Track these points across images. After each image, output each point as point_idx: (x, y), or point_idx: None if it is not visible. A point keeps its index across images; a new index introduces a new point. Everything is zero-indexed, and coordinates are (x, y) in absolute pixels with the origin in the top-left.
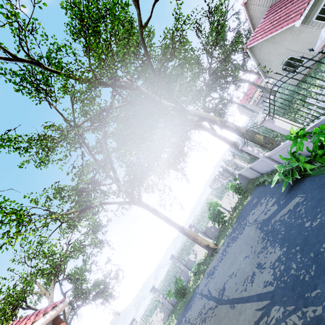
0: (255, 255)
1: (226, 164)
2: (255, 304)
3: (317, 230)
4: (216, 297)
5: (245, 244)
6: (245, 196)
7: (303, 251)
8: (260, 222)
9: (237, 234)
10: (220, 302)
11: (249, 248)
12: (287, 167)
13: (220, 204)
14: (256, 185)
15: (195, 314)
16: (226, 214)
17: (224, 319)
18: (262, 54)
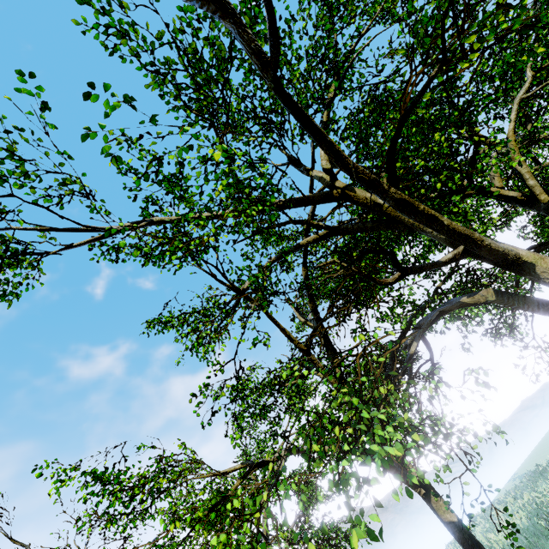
0: None
1: None
2: None
3: None
4: None
5: None
6: None
7: None
8: None
9: None
10: None
11: None
12: None
13: None
14: None
15: None
16: None
17: None
18: None
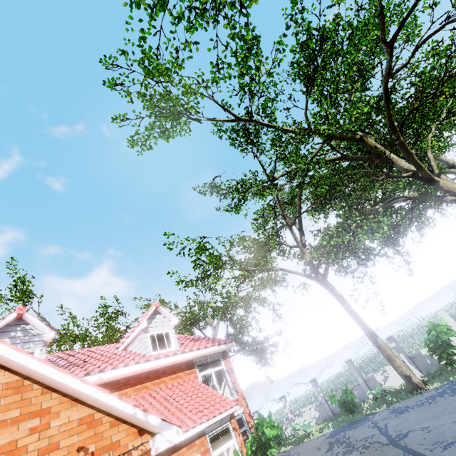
0: None
1: None
2: None
3: None
4: (391, 436)
5: None
6: None
7: None
8: None
9: None
10: (394, 443)
11: None
12: None
13: (453, 334)
14: None
15: (358, 437)
16: None
17: None
18: None
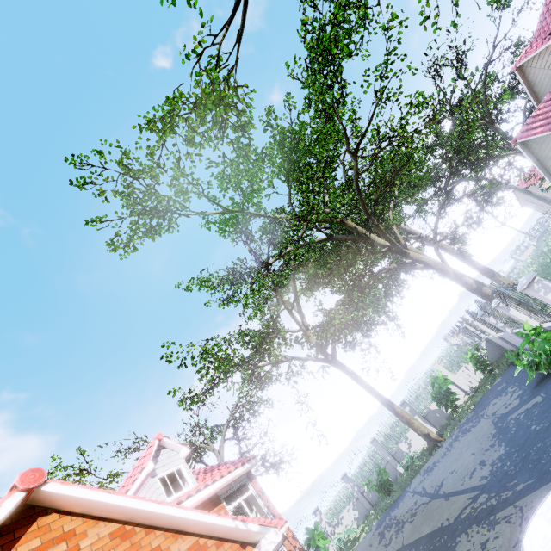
0: (481, 452)
1: (466, 323)
2: (468, 495)
3: (536, 434)
4: (430, 493)
5: (475, 439)
6: (492, 375)
7: (519, 451)
8: (498, 417)
9: (469, 427)
10: (435, 497)
11: (477, 444)
12: (532, 358)
13: (450, 382)
14: (510, 362)
15: (404, 511)
16: (462, 395)
17: (436, 510)
18: (544, 150)
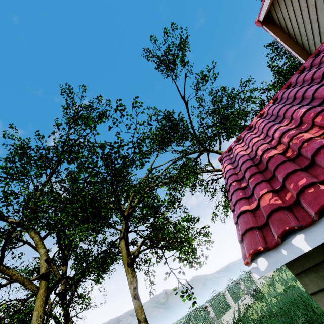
0: None
1: None
2: None
3: None
4: None
5: None
6: None
7: None
8: None
9: None
10: None
11: None
12: None
13: None
14: None
15: None
16: None
17: None
18: None
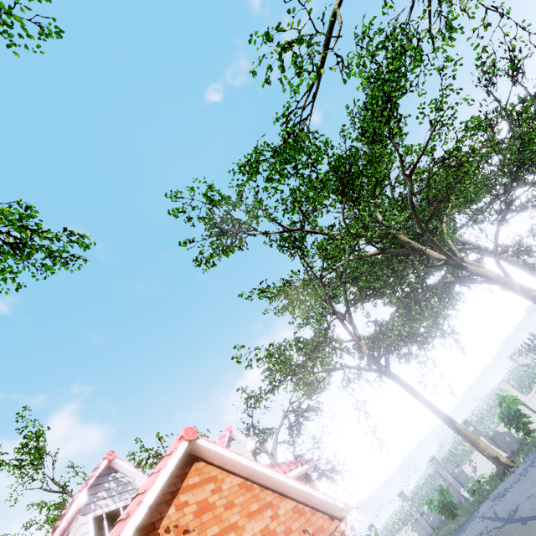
0: None
1: None
2: None
3: None
4: (504, 517)
5: None
6: None
7: None
8: None
9: None
10: (509, 521)
11: None
12: None
13: (521, 402)
14: None
15: (472, 535)
16: (535, 419)
17: (512, 533)
18: None
